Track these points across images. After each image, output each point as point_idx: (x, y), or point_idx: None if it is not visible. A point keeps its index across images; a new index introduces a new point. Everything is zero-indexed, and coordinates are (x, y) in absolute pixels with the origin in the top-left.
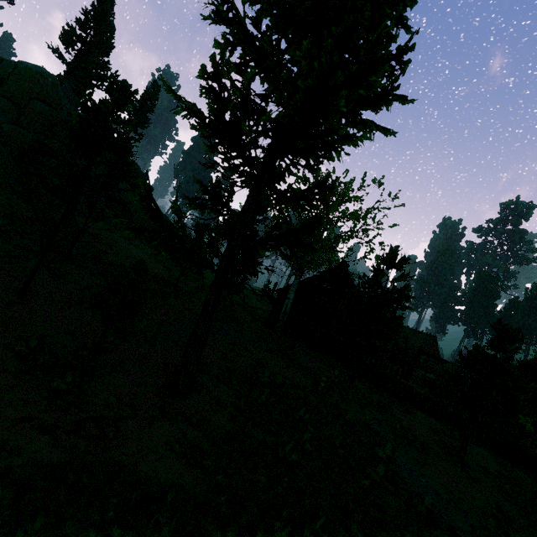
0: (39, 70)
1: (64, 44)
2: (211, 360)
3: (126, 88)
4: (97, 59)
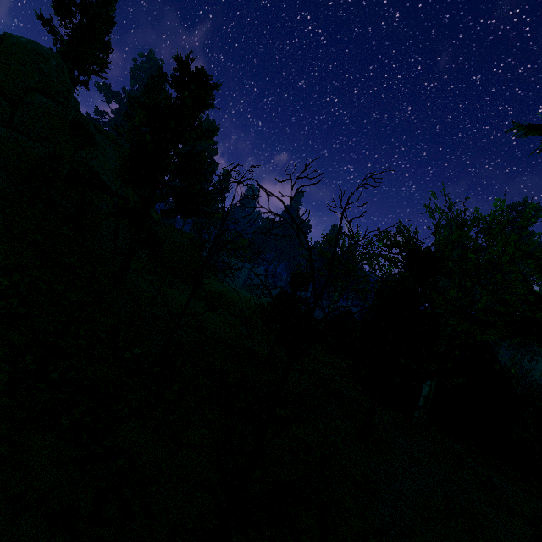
0: (36, 47)
1: (58, 13)
2: None
3: (203, 80)
4: (103, 37)
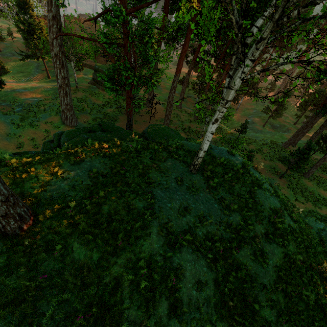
0: None
1: None
2: (3, 62)
3: None
4: None
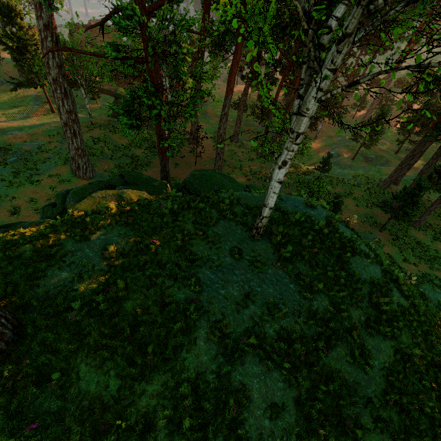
0: None
1: None
2: None
3: None
4: None
